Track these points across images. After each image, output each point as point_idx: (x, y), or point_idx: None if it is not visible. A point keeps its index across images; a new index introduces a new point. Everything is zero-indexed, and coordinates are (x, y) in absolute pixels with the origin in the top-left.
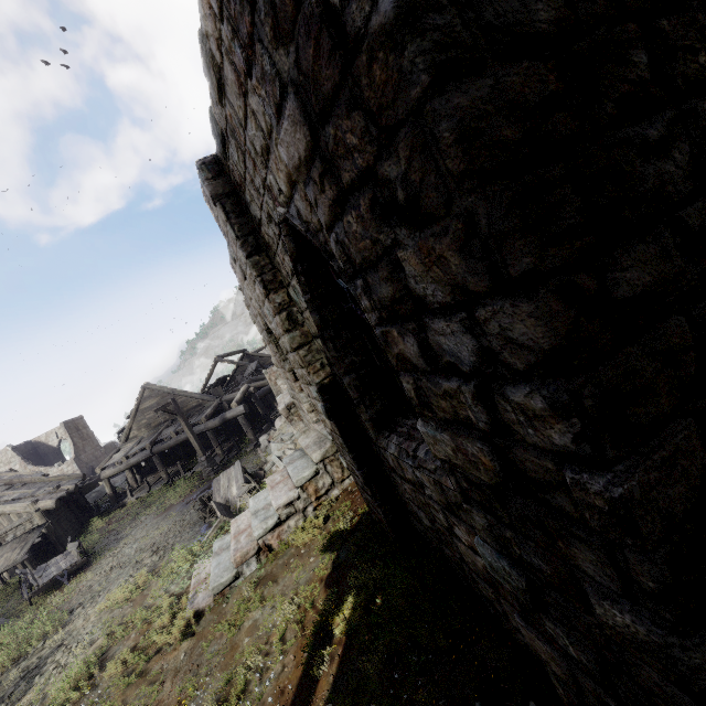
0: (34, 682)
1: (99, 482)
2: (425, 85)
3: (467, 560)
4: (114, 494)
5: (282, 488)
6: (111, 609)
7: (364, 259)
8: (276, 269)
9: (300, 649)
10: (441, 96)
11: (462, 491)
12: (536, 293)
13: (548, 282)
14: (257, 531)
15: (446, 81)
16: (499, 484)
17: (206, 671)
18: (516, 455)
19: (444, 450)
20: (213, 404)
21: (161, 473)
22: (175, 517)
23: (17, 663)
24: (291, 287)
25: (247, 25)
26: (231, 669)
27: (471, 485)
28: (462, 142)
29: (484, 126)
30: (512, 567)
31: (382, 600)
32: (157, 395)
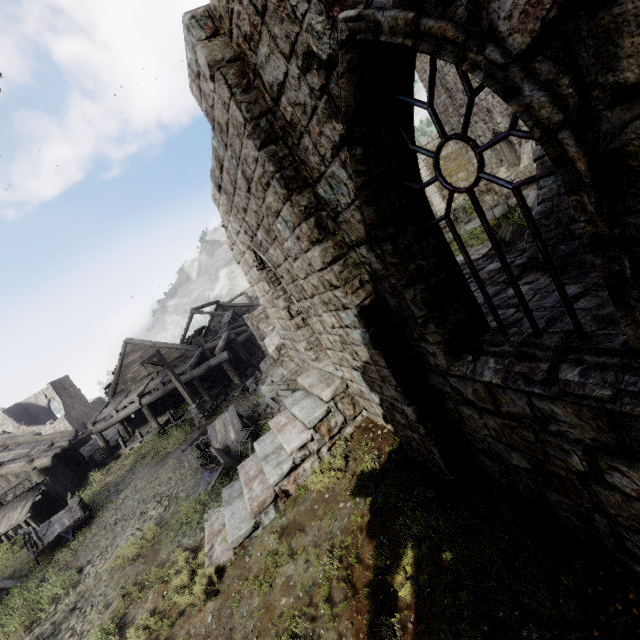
0: None
1: (92, 436)
2: None
3: (613, 513)
4: (108, 447)
5: (291, 430)
6: (123, 566)
7: None
8: (297, 162)
9: (356, 613)
10: None
11: None
12: None
13: None
14: (272, 477)
15: None
16: None
17: (242, 637)
18: None
19: None
20: (196, 353)
21: (152, 423)
22: (174, 466)
23: (30, 630)
24: (324, 179)
25: None
26: (271, 635)
27: None
28: None
29: None
30: None
31: (454, 554)
32: (139, 349)
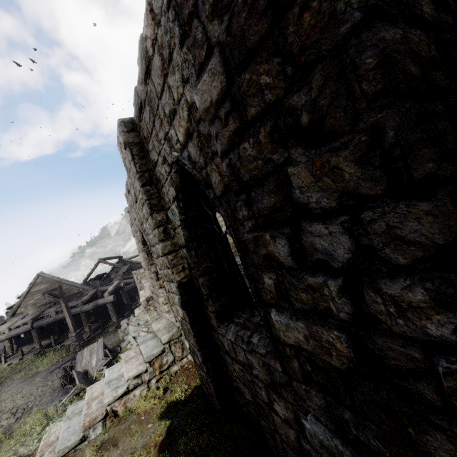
0: None
1: None
2: (356, 20)
3: (280, 432)
4: None
5: (134, 362)
6: None
7: (252, 177)
8: (161, 197)
9: None
10: (370, 29)
11: (304, 373)
12: (436, 194)
13: (444, 187)
14: (108, 398)
15: (375, 18)
16: (351, 369)
17: None
18: (377, 343)
19: (294, 336)
20: (90, 292)
21: (35, 344)
22: (39, 383)
23: None
24: (170, 210)
25: (190, 7)
26: None
27: (316, 369)
28: (384, 66)
29: (399, 58)
30: (345, 446)
31: None
32: (47, 282)
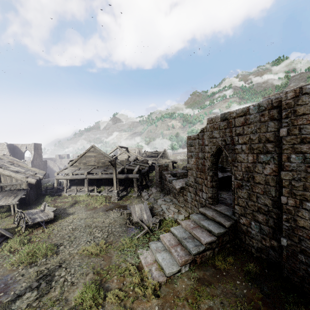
0: (52, 285)
1: None
2: None
3: None
4: (57, 188)
5: (202, 232)
6: (88, 256)
7: None
8: None
9: None
10: None
11: None
12: None
13: None
14: (195, 251)
15: None
16: None
17: None
18: None
19: None
20: (121, 167)
21: (85, 188)
22: (103, 215)
23: (30, 266)
24: None
25: None
26: None
27: None
28: None
29: None
30: None
31: None
32: (96, 152)
